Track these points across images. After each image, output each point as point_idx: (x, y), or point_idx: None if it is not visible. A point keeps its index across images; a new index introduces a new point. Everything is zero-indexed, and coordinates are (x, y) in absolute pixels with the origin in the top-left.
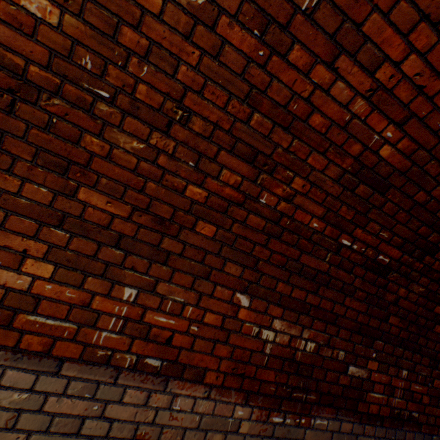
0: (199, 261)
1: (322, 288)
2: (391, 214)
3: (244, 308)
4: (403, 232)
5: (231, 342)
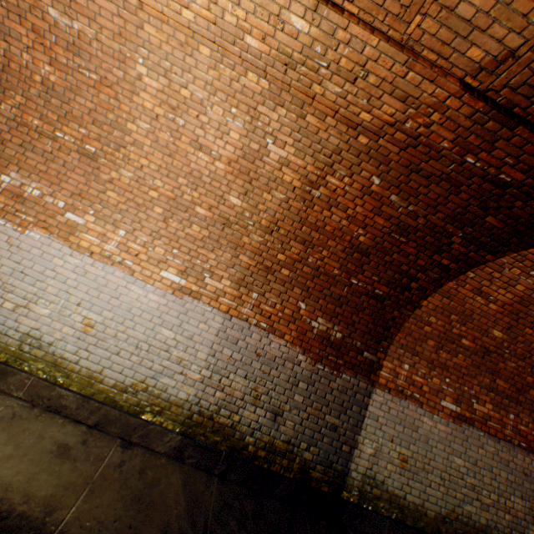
0: (530, 404)
1: None
2: None
3: None
4: None
5: None
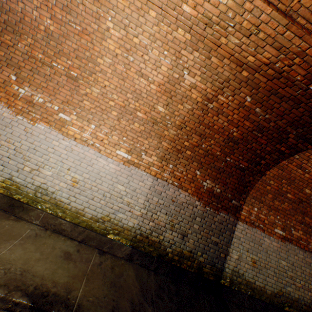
0: None
1: None
2: None
3: None
4: None
5: None
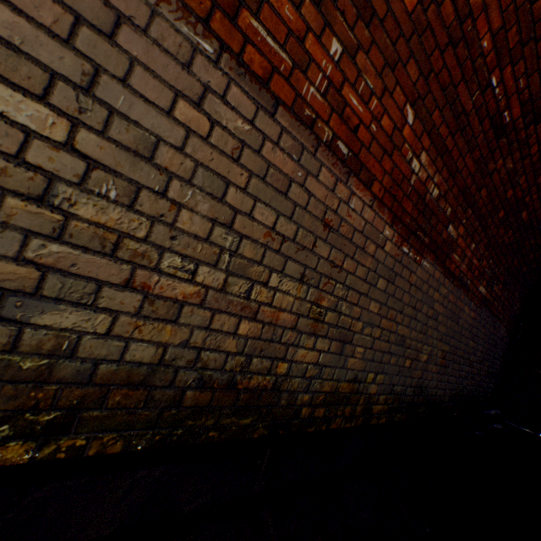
0: (392, 43)
1: (458, 134)
2: (539, 56)
3: (408, 126)
4: (533, 86)
5: (393, 160)
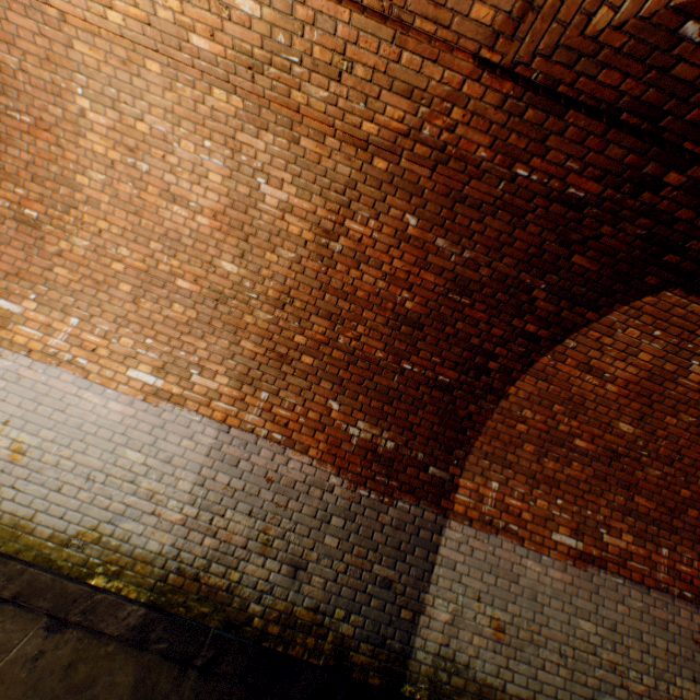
0: (691, 532)
1: None
2: None
3: None
4: None
5: None
